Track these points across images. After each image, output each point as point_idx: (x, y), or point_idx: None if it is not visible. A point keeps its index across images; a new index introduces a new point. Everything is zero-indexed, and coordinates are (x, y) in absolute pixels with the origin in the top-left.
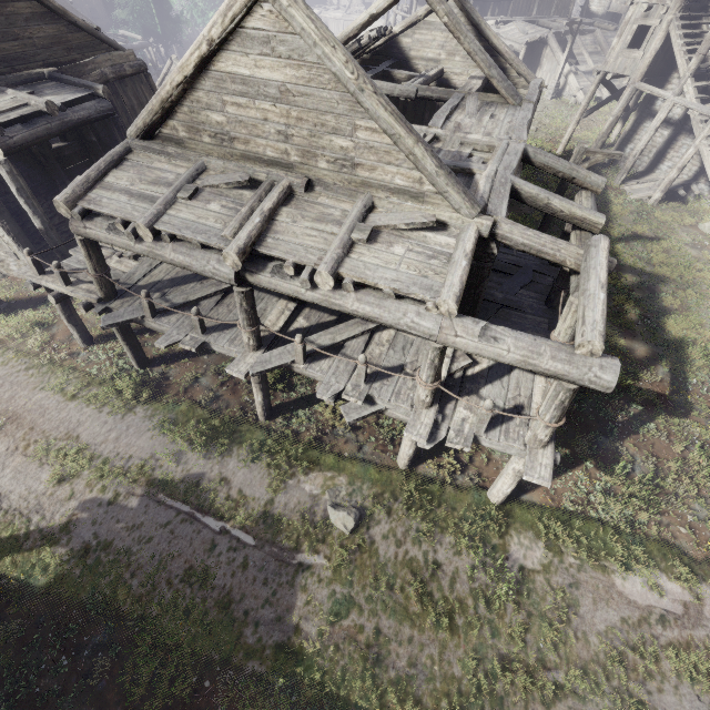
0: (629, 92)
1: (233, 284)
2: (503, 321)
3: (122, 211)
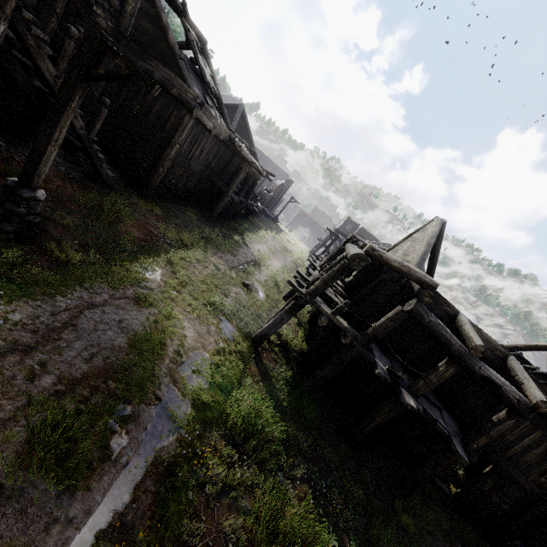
0: None
1: (342, 244)
2: (378, 349)
3: None
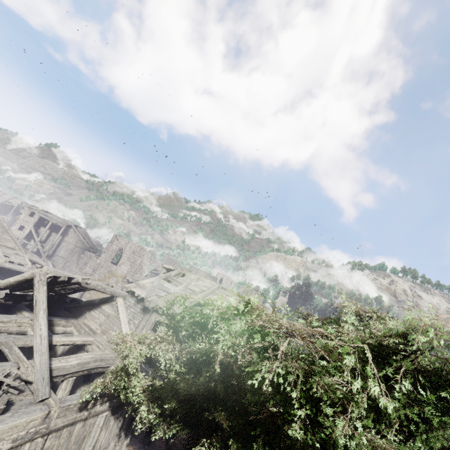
0: (20, 241)
1: None
2: None
3: None
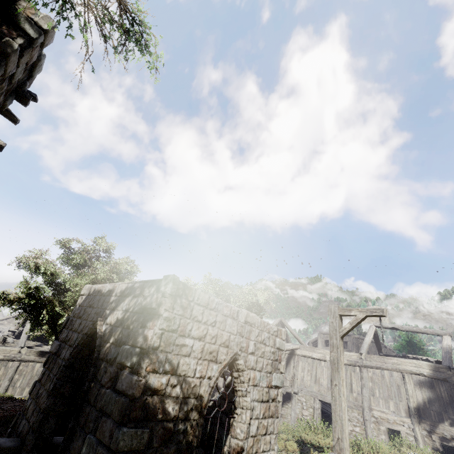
0: None
1: None
2: None
3: (0, 329)
